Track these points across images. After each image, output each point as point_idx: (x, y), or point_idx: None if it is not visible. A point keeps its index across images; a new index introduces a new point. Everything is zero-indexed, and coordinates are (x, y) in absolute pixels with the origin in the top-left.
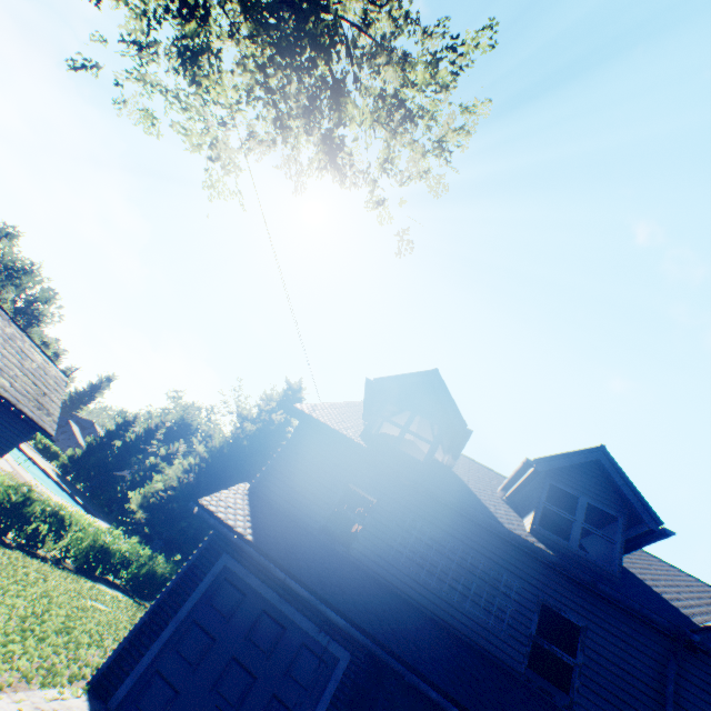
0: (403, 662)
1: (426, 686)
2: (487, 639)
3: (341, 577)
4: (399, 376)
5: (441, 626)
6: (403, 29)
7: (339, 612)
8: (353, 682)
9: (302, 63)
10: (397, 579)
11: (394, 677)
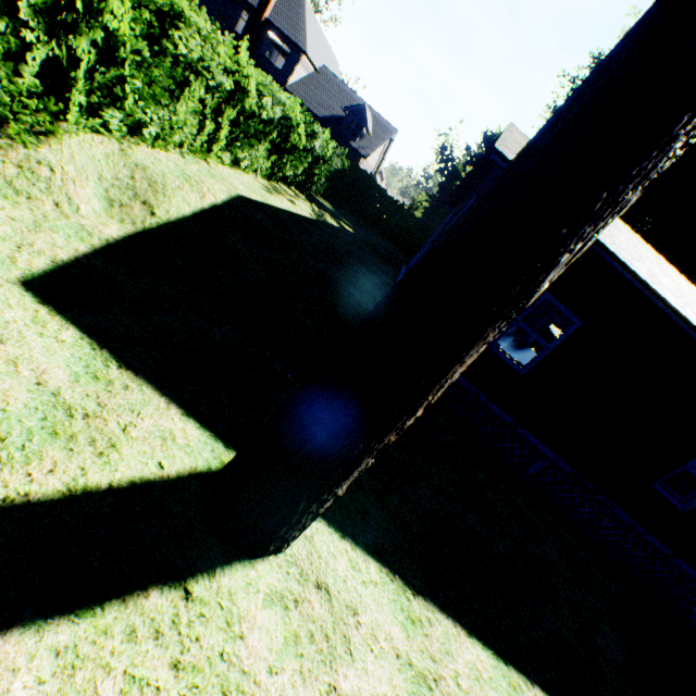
0: None
1: None
2: None
3: None
4: None
5: None
6: None
7: None
8: None
9: None
10: None
11: None
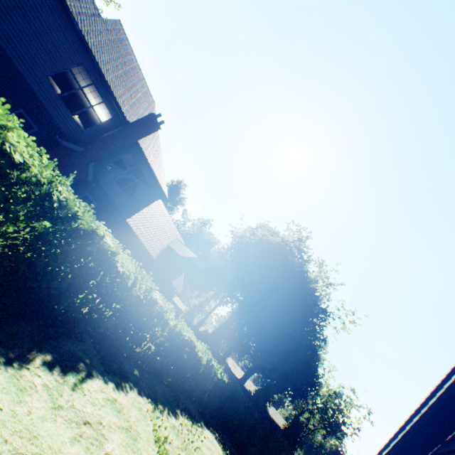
0: None
1: None
2: None
3: None
4: None
5: None
6: None
7: None
8: None
9: None
10: None
11: None
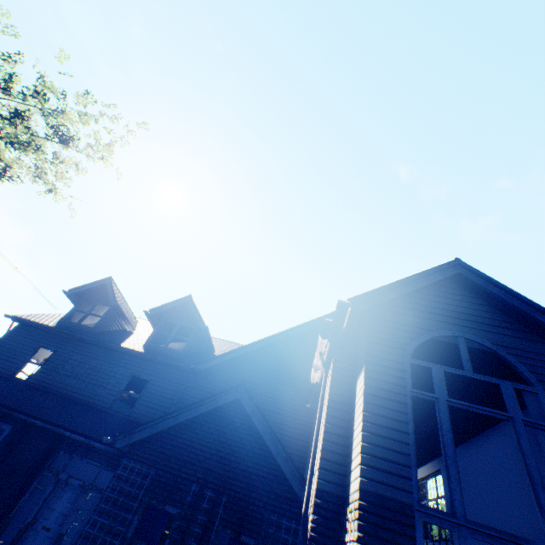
0: (18, 411)
1: (21, 415)
2: (96, 398)
3: (9, 389)
4: (85, 285)
5: (71, 399)
6: (41, 99)
7: None
8: (11, 437)
9: None
10: (53, 386)
11: (37, 429)
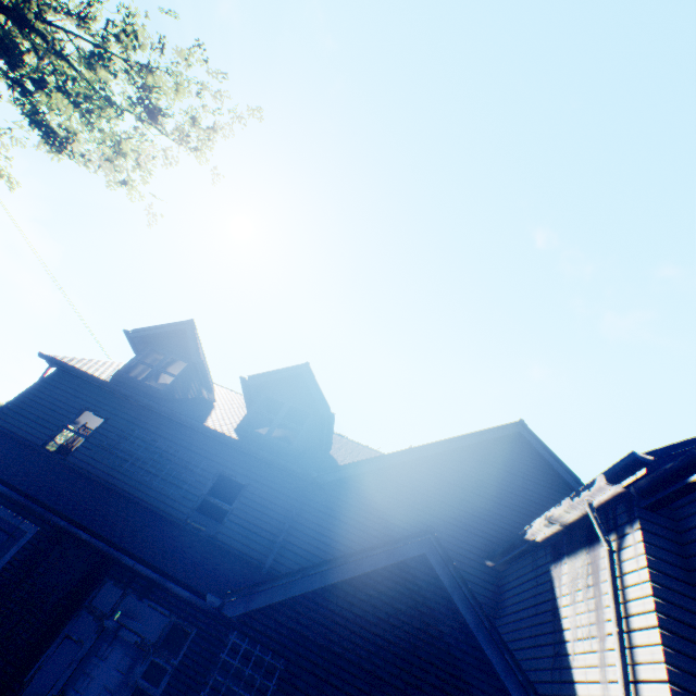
0: (53, 510)
1: (58, 518)
2: (164, 502)
3: (38, 470)
4: (156, 326)
5: (127, 498)
6: (129, 44)
7: (9, 486)
8: (35, 546)
9: (6, 64)
10: (102, 472)
11: (74, 537)
